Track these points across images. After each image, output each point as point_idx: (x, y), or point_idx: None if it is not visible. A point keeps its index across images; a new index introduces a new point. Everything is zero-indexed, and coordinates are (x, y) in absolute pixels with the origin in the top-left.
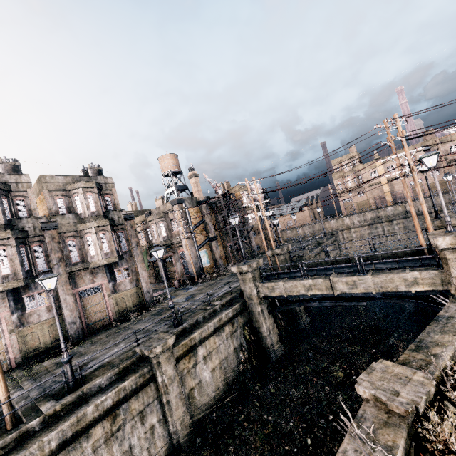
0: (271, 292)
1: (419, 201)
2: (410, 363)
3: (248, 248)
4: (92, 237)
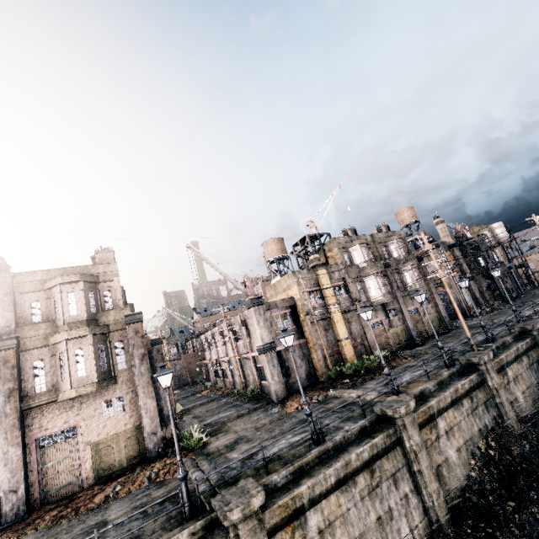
0: None
1: None
2: None
3: (511, 286)
4: (408, 273)
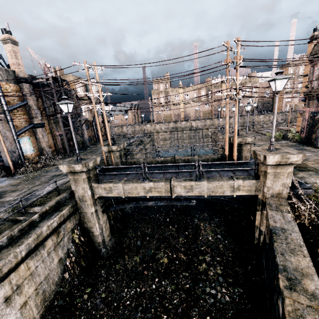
0: (108, 193)
1: (199, 121)
2: (303, 317)
3: (80, 139)
4: None
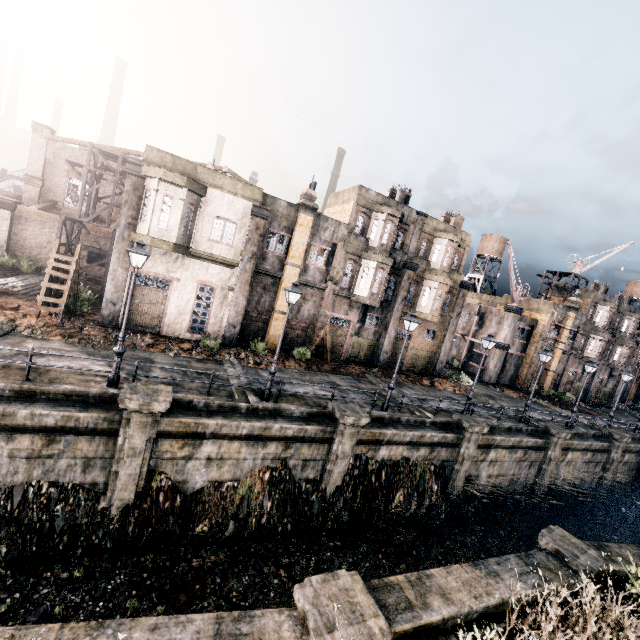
0: None
1: None
2: None
3: None
4: (621, 350)
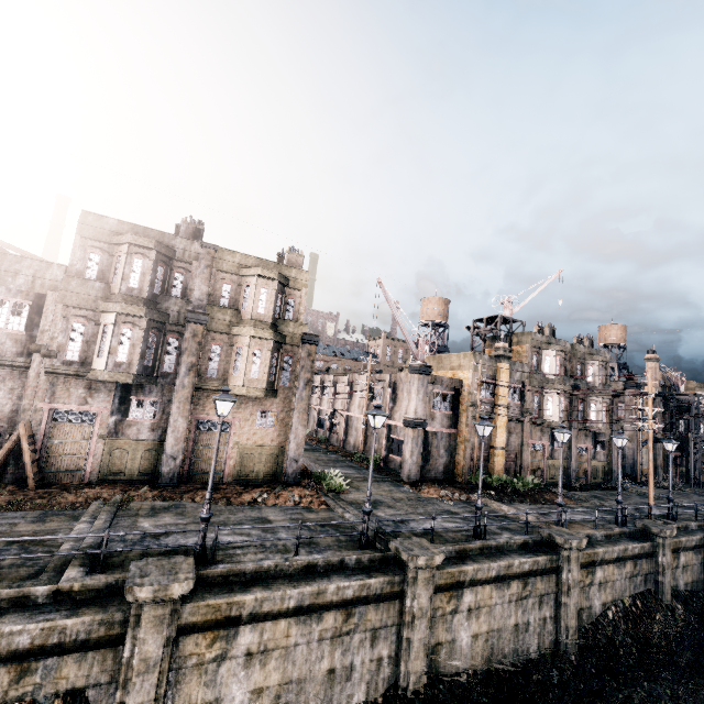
0: None
1: None
2: None
3: None
4: (596, 405)
